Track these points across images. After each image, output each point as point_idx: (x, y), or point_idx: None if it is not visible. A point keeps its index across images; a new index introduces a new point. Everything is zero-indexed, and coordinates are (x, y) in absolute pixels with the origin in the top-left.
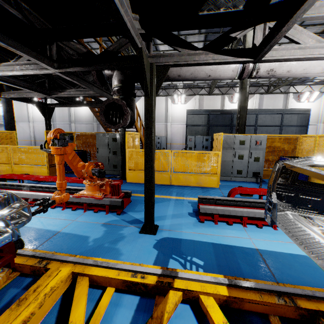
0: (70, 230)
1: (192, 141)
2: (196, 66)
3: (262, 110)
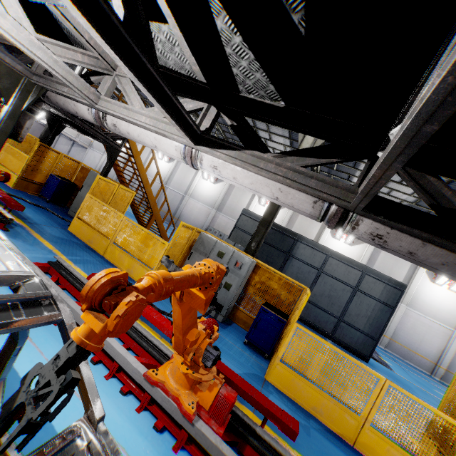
0: None
1: None
2: (65, 97)
3: (338, 253)
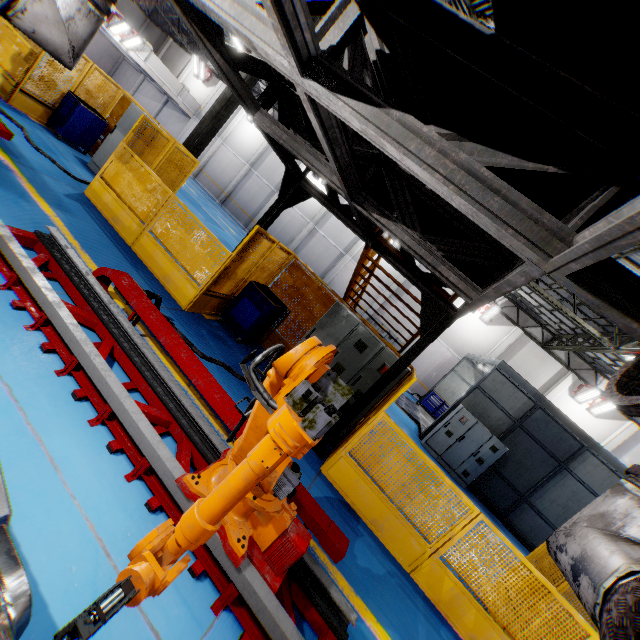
0: None
1: (463, 424)
2: None
3: None
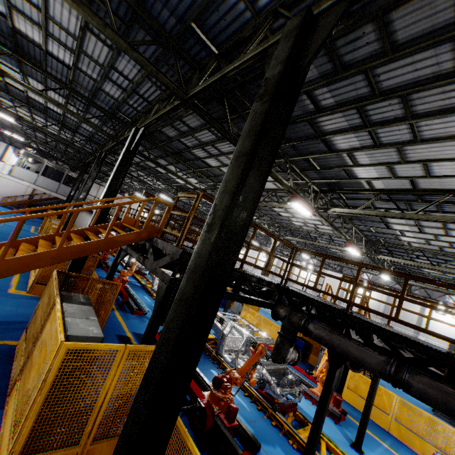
0: (307, 411)
1: None
2: None
3: None
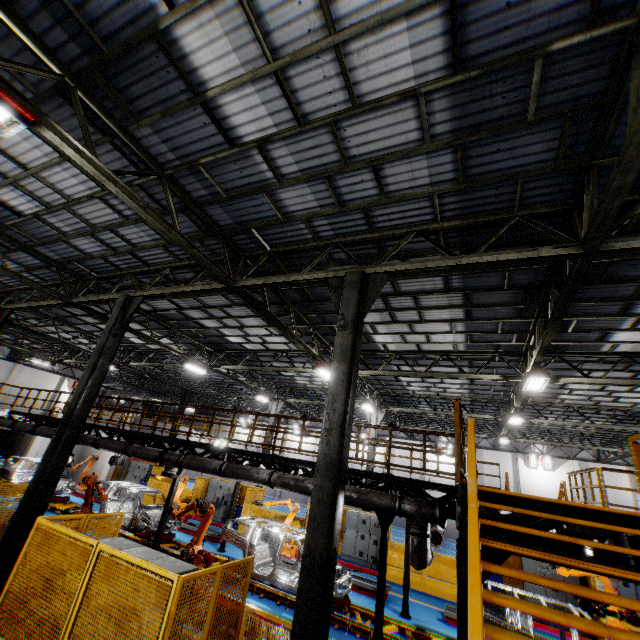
0: None
1: None
2: None
3: None
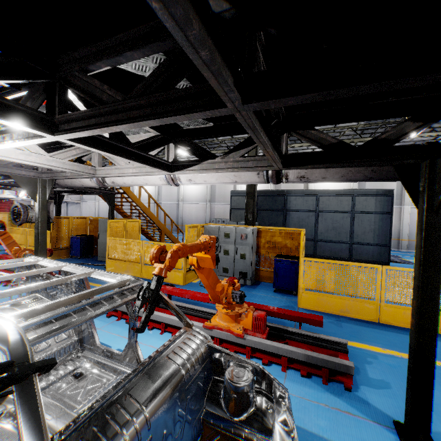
0: None
1: None
2: (71, 178)
3: (324, 190)
